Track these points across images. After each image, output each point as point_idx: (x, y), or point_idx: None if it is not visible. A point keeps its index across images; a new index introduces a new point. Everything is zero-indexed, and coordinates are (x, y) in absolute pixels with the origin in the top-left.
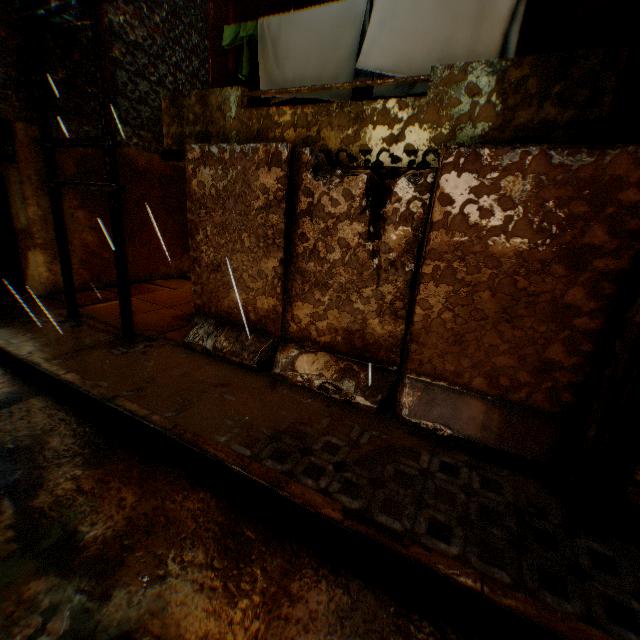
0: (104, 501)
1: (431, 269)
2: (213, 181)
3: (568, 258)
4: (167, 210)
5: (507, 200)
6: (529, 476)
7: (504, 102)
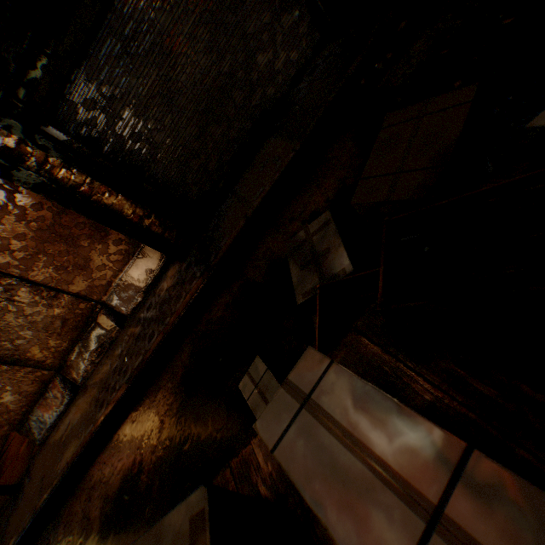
0: (72, 524)
1: (19, 270)
2: None
3: (30, 199)
4: None
5: None
6: (170, 266)
7: None
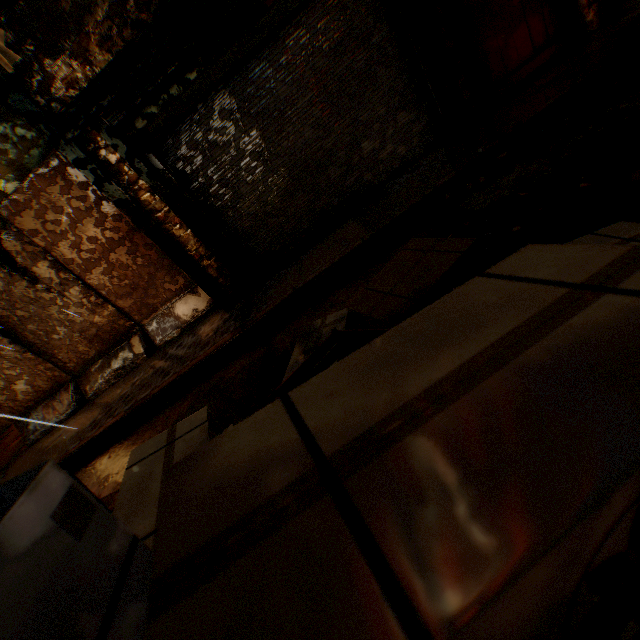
0: None
1: (79, 269)
2: None
3: (113, 209)
4: None
5: (58, 208)
6: (215, 311)
7: (3, 157)
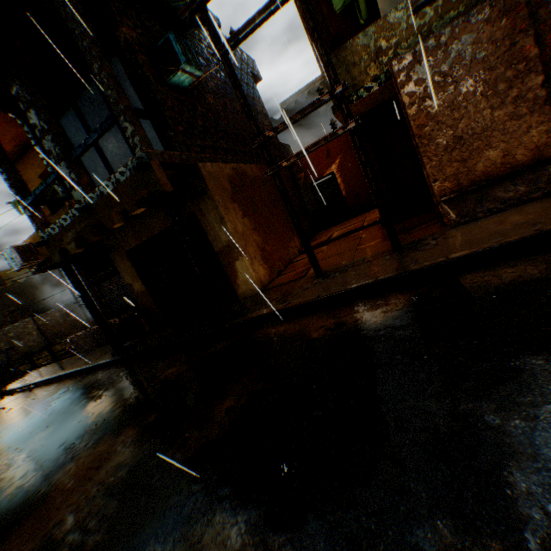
0: None
1: None
2: (433, 70)
3: None
4: (273, 204)
5: None
6: None
7: None
